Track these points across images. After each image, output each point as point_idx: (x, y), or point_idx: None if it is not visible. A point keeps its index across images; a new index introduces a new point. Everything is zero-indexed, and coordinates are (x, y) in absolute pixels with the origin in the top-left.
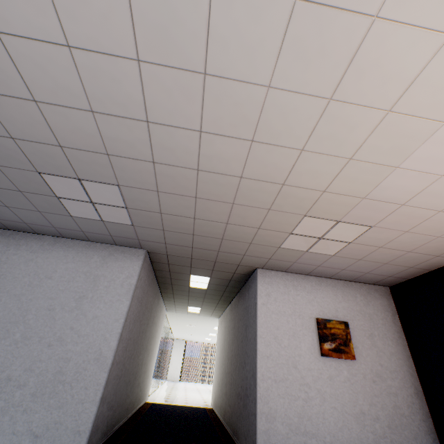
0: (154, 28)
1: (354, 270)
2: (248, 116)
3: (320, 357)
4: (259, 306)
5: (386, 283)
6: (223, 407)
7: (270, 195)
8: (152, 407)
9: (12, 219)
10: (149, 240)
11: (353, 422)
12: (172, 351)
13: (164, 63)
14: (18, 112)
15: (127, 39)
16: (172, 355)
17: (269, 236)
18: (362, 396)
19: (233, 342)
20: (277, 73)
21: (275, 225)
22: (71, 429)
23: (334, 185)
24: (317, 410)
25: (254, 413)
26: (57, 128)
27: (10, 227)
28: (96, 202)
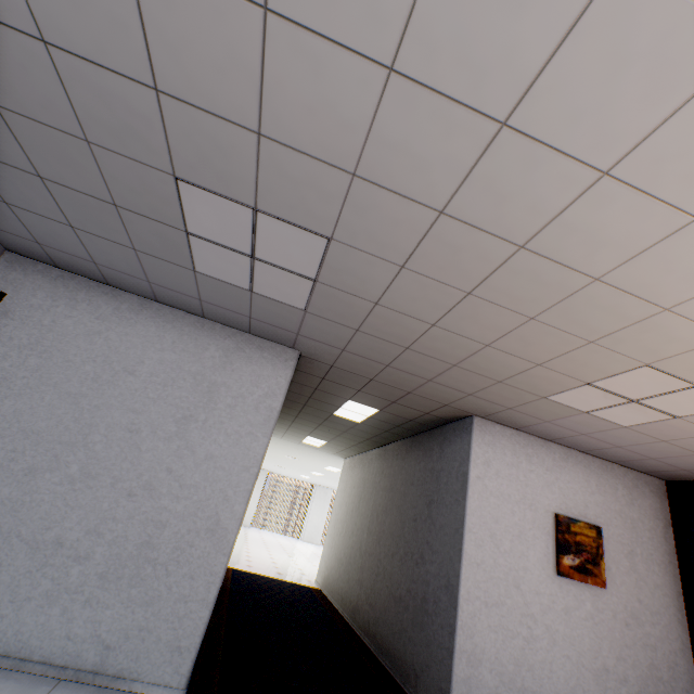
0: None
1: (635, 452)
2: None
3: (554, 576)
4: (471, 479)
5: (666, 476)
6: (350, 599)
7: (620, 320)
8: (237, 578)
9: (70, 251)
10: (317, 339)
11: (591, 681)
12: None
13: None
14: (204, 27)
15: None
16: None
17: (544, 379)
18: (608, 644)
19: (387, 511)
20: None
21: (573, 366)
22: (166, 643)
23: None
24: (542, 657)
25: (449, 649)
26: (277, 91)
27: (59, 264)
28: (259, 259)
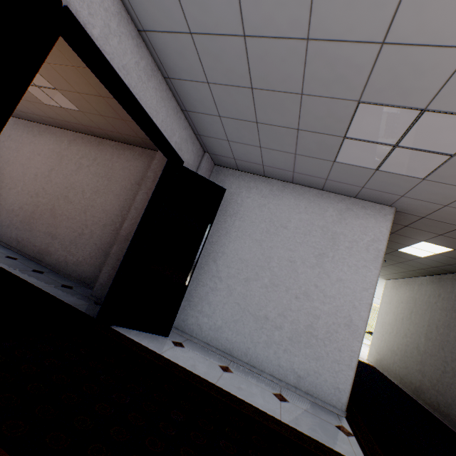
0: None
1: None
2: None
3: None
4: None
5: None
6: (410, 381)
7: None
8: None
9: (251, 160)
10: (420, 198)
11: None
12: None
13: None
14: None
15: None
16: None
17: None
18: None
19: (450, 327)
20: None
21: None
22: (330, 383)
23: None
24: None
25: None
26: None
27: (240, 168)
28: (401, 146)
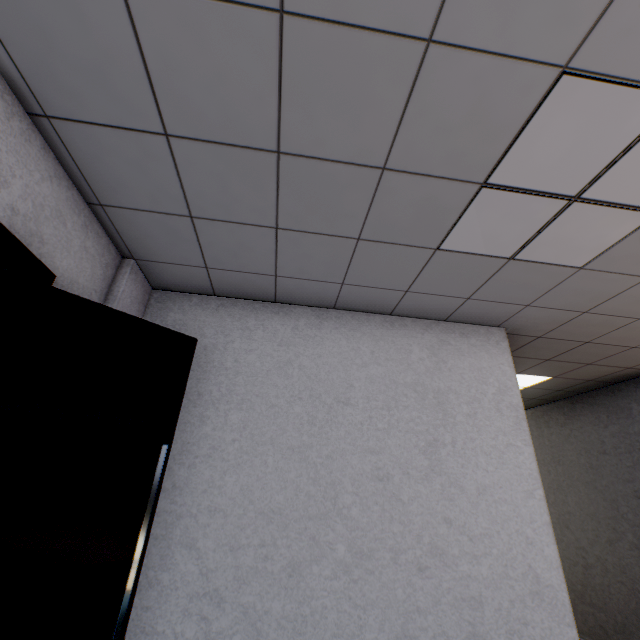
0: None
1: None
2: None
3: None
4: None
5: None
6: None
7: None
8: None
9: (248, 267)
10: (553, 305)
11: None
12: None
13: None
14: None
15: None
16: None
17: None
18: None
19: (564, 489)
20: None
21: None
22: None
23: None
24: None
25: None
26: None
27: (219, 290)
28: (584, 198)
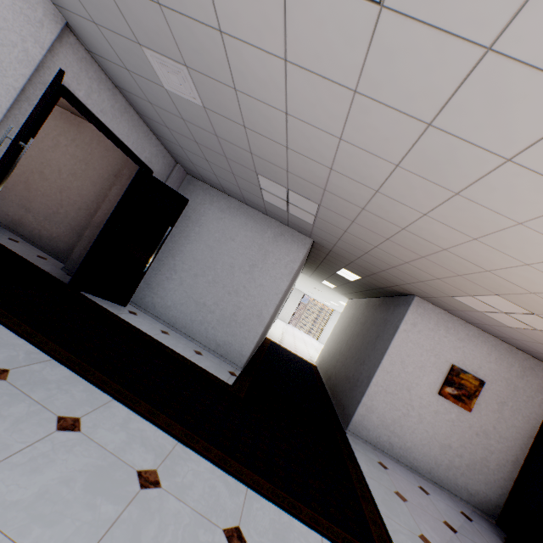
0: (427, 159)
1: (528, 346)
2: (483, 227)
3: (436, 394)
4: (399, 330)
5: None
6: (328, 373)
7: (468, 270)
8: (272, 345)
9: (213, 180)
10: (320, 237)
11: (437, 446)
12: (289, 297)
13: (420, 175)
14: (268, 146)
15: (396, 154)
16: (288, 301)
17: (445, 287)
18: (457, 437)
19: (358, 335)
20: (537, 221)
21: (457, 284)
22: (238, 351)
23: None
24: (410, 425)
25: (358, 401)
26: (293, 163)
27: (207, 183)
28: (290, 203)
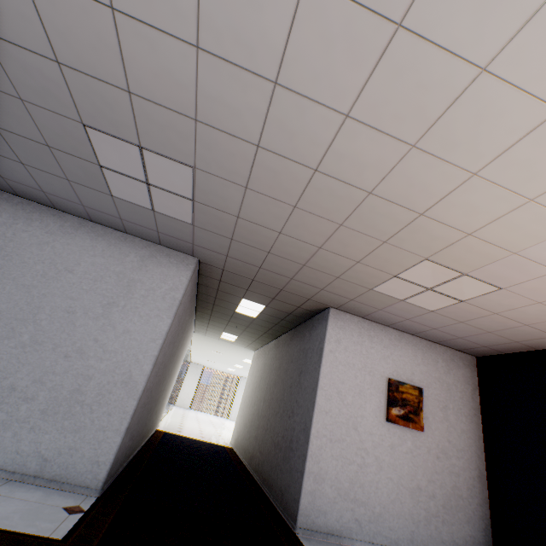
0: None
1: (447, 332)
2: (428, 108)
3: (384, 422)
4: (325, 353)
5: (475, 352)
6: (249, 451)
7: (396, 224)
8: (166, 437)
9: (25, 182)
10: (207, 247)
11: (407, 496)
12: (186, 375)
13: None
14: (79, 20)
15: None
16: (185, 380)
17: (366, 273)
18: (422, 471)
19: (276, 384)
20: (509, 50)
21: (381, 262)
22: (89, 458)
23: (487, 229)
24: (371, 478)
25: (301, 471)
26: (133, 62)
27: (19, 193)
28: (153, 185)
